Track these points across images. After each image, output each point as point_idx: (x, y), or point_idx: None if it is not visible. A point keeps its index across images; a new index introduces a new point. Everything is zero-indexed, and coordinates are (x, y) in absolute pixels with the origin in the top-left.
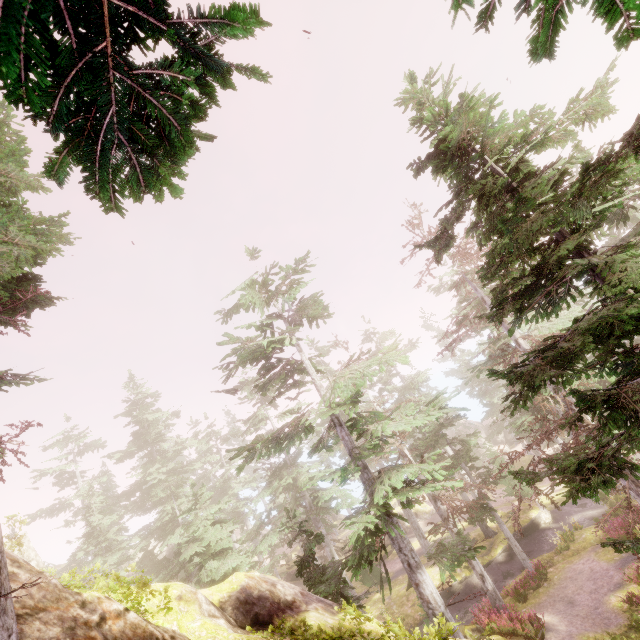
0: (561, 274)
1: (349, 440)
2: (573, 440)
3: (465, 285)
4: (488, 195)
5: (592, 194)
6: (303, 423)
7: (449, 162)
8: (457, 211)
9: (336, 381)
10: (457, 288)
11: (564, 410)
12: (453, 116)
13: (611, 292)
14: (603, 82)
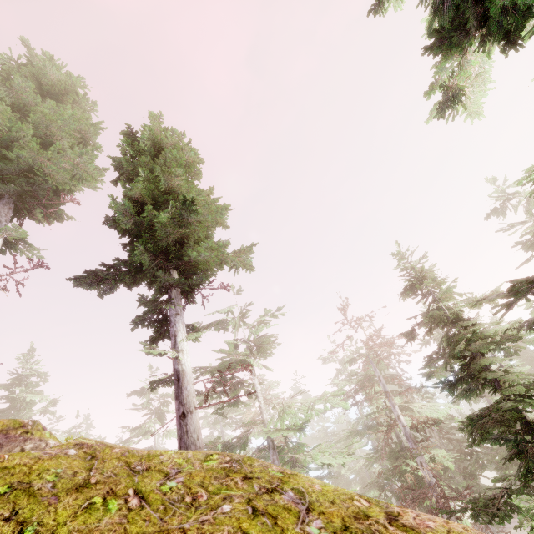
0: (484, 375)
1: (278, 464)
2: (440, 506)
3: (355, 363)
4: (439, 320)
5: (507, 341)
6: (244, 438)
7: (417, 294)
8: (428, 323)
9: (286, 408)
10: (350, 363)
11: (430, 480)
12: (435, 278)
13: (507, 393)
14: (497, 290)
